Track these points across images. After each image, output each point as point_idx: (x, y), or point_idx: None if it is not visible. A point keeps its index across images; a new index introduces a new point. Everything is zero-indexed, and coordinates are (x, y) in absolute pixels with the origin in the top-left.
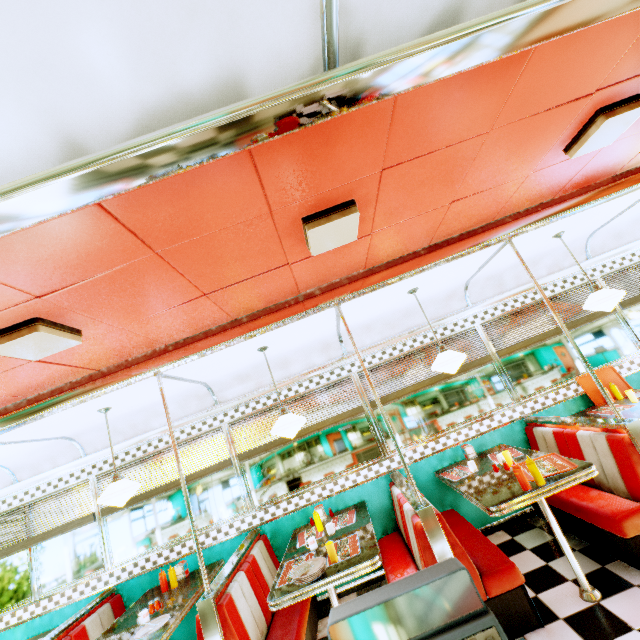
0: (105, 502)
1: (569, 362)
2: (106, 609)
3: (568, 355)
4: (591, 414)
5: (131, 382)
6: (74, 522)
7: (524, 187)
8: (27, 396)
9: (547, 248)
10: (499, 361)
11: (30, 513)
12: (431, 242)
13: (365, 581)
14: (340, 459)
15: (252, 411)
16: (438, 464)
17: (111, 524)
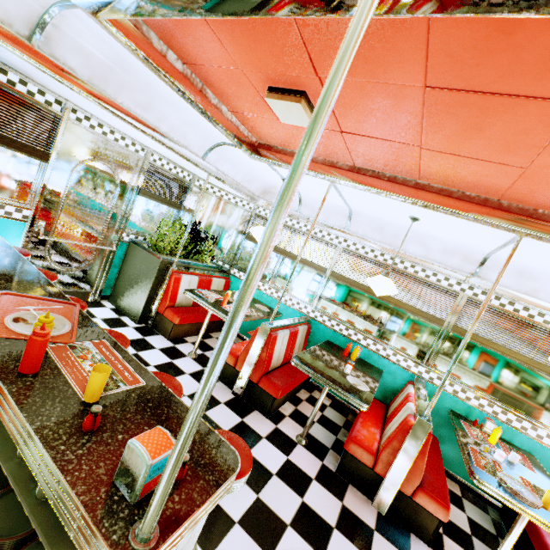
0: (375, 286)
1: None
2: (305, 328)
3: None
4: None
5: (519, 232)
6: (313, 264)
7: None
8: (420, 179)
9: None
10: None
11: (293, 237)
12: None
13: (472, 489)
14: (543, 410)
15: (498, 306)
16: None
17: (330, 284)
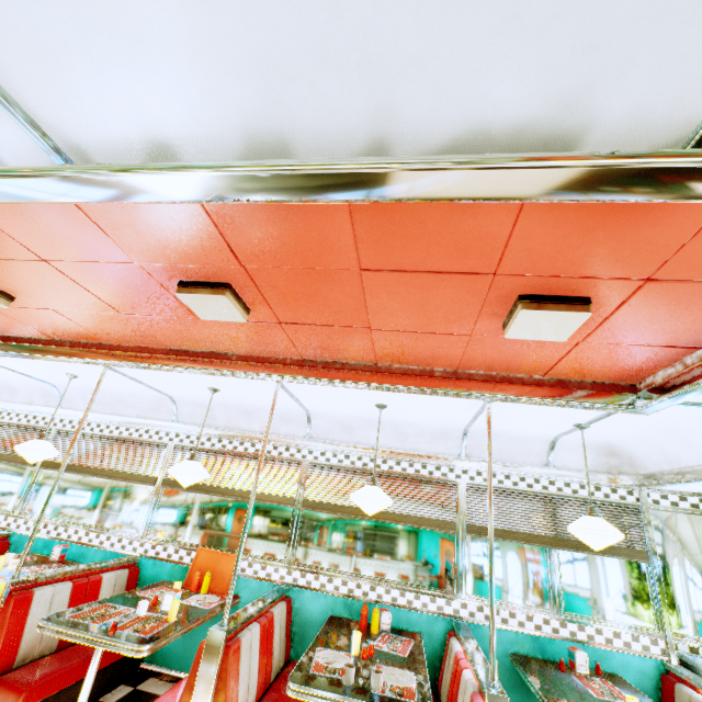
0: None
1: (215, 529)
2: None
3: (220, 522)
4: (155, 586)
5: None
6: None
7: (18, 317)
8: None
9: (249, 402)
10: (161, 488)
11: None
12: (1, 333)
13: None
14: None
15: None
16: (41, 548)
17: None
